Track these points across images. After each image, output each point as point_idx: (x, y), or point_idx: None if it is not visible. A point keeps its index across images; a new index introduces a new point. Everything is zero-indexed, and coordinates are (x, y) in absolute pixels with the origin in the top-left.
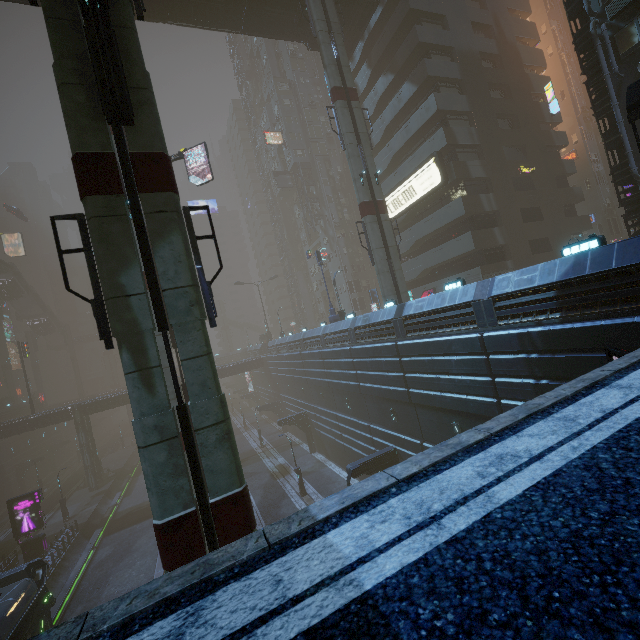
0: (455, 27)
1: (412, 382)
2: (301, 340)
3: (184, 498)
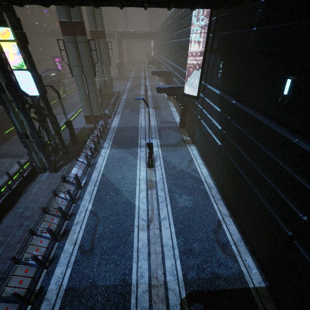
0: None
1: (179, 35)
2: (166, 18)
3: (65, 16)
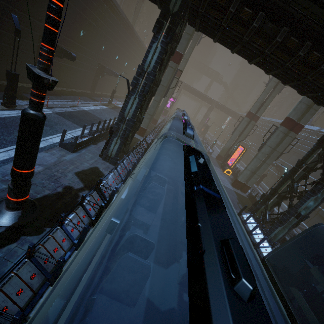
0: None
1: None
2: (279, 123)
3: (297, 117)
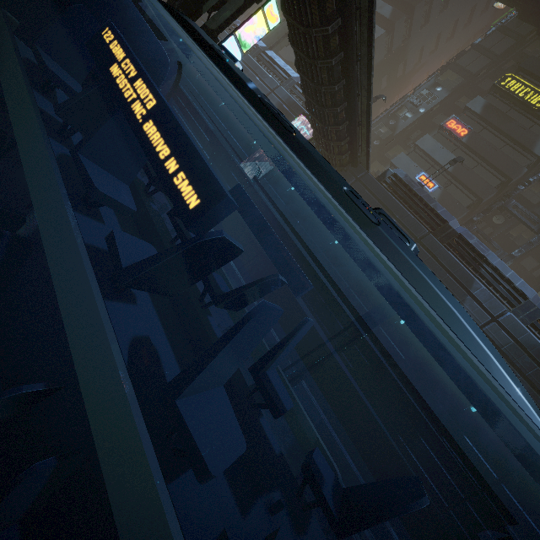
0: (422, 34)
1: None
2: None
3: None
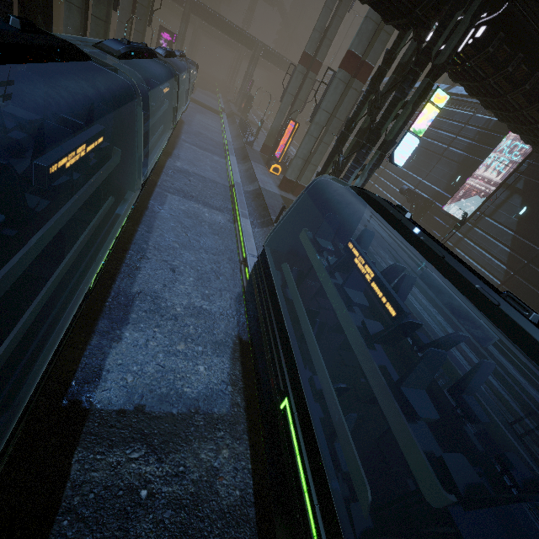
0: None
1: None
2: None
3: (362, 50)
